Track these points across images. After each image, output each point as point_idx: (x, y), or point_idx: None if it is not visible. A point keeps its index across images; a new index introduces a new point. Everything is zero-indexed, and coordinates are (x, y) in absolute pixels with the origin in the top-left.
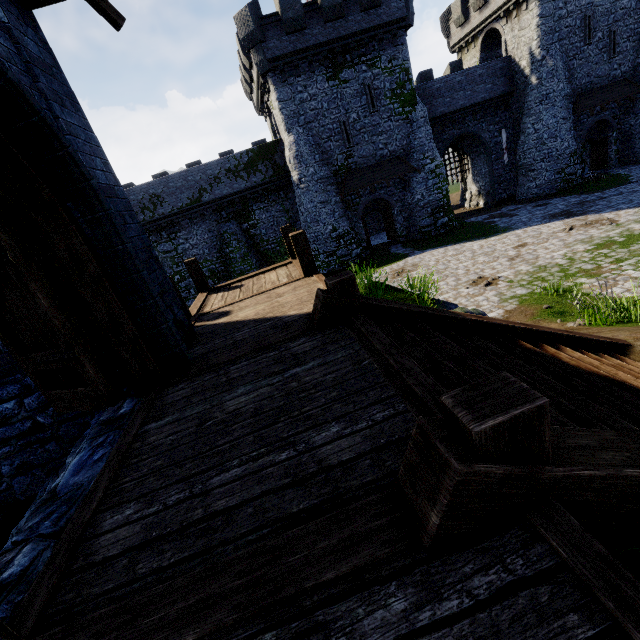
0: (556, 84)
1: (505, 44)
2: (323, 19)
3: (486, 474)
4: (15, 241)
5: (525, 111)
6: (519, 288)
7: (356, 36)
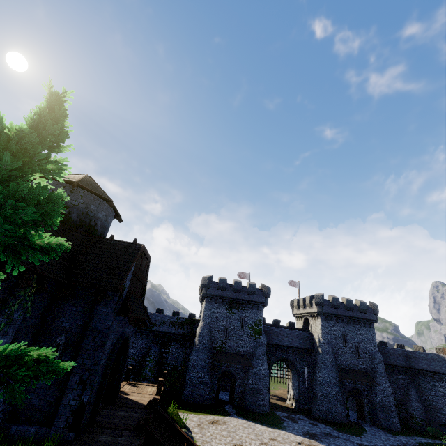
0: (328, 357)
1: (311, 327)
2: (232, 290)
3: (142, 422)
4: None
5: (316, 362)
6: None
7: (243, 300)
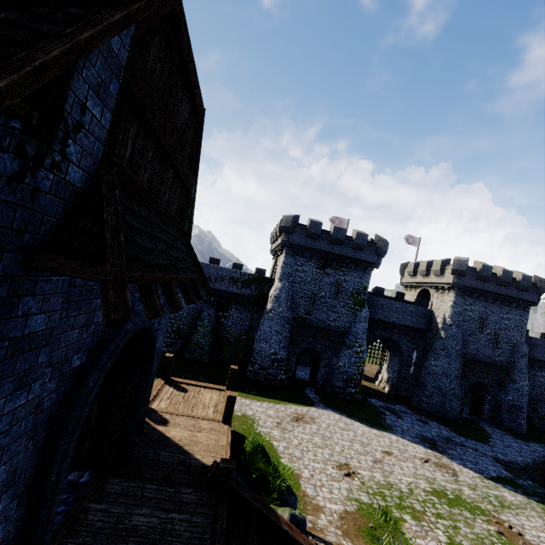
0: (455, 344)
1: (431, 302)
2: (329, 241)
3: None
4: (108, 378)
5: (432, 348)
6: (365, 494)
7: (344, 257)
